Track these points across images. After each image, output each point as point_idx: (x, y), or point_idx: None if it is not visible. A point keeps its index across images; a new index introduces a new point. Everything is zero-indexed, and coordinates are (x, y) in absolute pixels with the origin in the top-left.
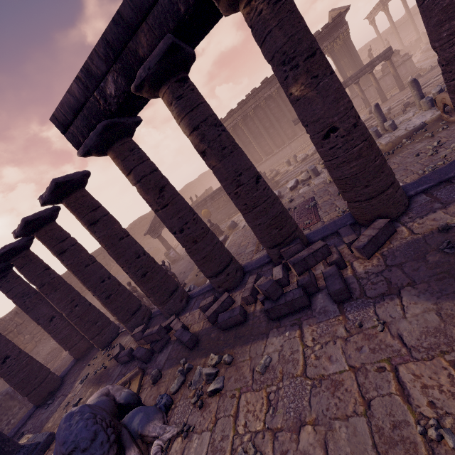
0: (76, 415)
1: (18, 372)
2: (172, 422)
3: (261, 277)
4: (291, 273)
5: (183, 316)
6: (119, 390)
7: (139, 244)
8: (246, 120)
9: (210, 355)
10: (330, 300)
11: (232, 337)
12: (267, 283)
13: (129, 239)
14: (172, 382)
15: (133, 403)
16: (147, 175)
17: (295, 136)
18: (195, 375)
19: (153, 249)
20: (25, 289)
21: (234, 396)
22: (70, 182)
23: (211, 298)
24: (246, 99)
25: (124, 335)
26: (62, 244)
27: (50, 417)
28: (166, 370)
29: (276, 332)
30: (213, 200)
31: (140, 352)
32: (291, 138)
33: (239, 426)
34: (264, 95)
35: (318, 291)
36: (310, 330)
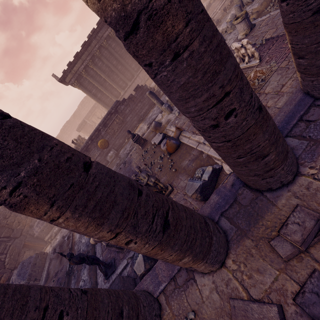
0: None
1: None
2: None
3: None
4: None
5: (319, 157)
6: None
7: None
8: (94, 61)
9: None
10: None
11: None
12: None
13: None
14: None
15: None
16: None
17: (139, 69)
18: None
19: None
20: None
21: None
22: None
23: None
24: (89, 39)
25: (178, 290)
26: None
27: None
28: None
29: None
30: (106, 126)
31: None
32: (137, 70)
33: None
34: (103, 35)
35: None
36: None
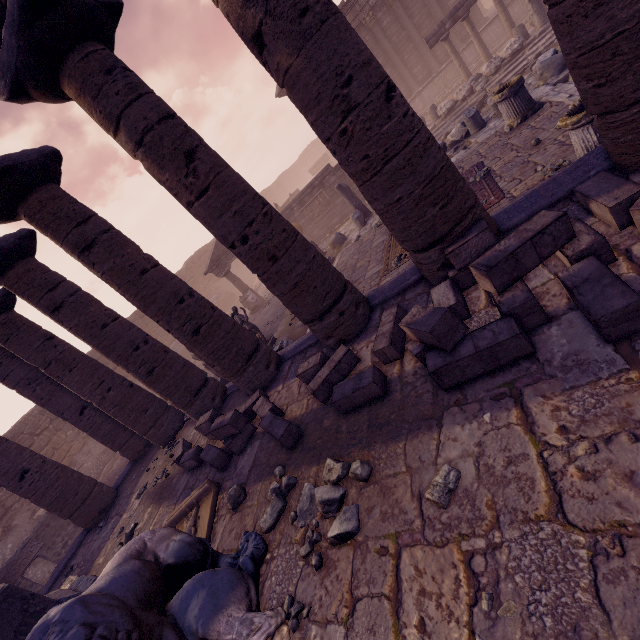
0: (51, 632)
1: (46, 489)
2: (268, 590)
3: (405, 311)
4: (468, 294)
5: (272, 390)
6: (164, 540)
7: (180, 280)
8: None
9: (326, 462)
10: (587, 337)
11: (363, 426)
12: (430, 316)
13: (159, 272)
14: (263, 508)
15: (193, 559)
16: (153, 126)
17: (429, 77)
18: (302, 500)
19: (224, 295)
20: (30, 373)
21: (385, 551)
22: (16, 170)
23: (316, 359)
24: None
25: (190, 424)
26: (53, 294)
27: (101, 548)
28: (253, 486)
29: (460, 414)
30: (303, 205)
31: (210, 454)
32: (423, 81)
33: (408, 627)
34: (369, 1)
35: (546, 322)
36: (548, 407)
